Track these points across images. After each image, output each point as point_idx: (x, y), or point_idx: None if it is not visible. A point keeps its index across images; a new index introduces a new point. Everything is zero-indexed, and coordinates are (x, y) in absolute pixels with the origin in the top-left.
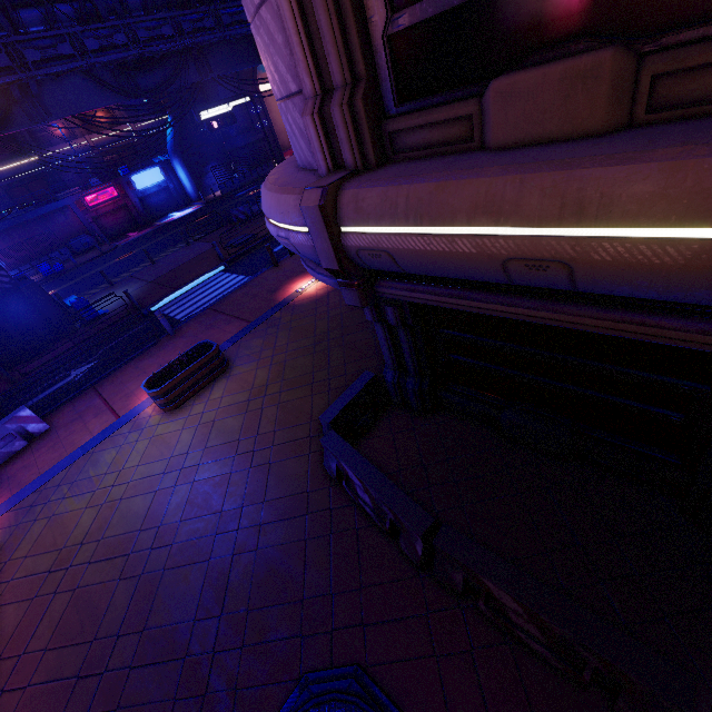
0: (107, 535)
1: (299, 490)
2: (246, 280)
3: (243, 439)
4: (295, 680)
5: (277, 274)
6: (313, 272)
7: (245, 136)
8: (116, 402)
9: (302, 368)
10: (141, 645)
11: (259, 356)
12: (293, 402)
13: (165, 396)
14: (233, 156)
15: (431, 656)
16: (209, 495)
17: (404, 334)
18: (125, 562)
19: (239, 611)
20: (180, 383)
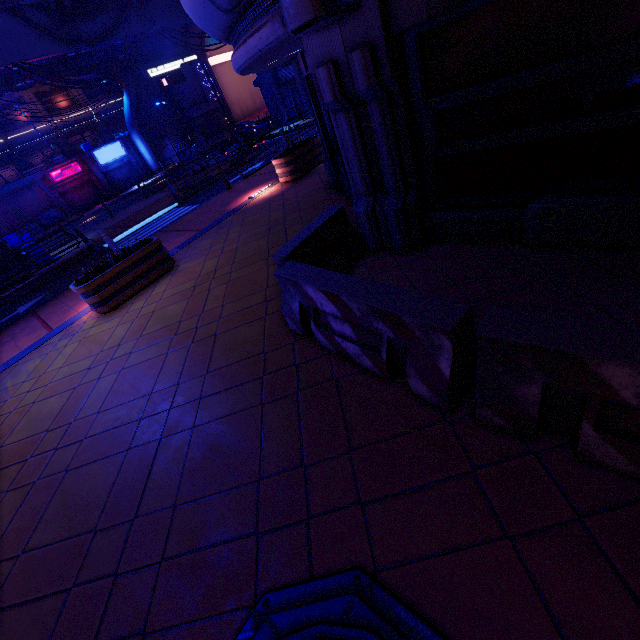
0: (7, 443)
1: (253, 353)
2: (198, 205)
3: (184, 320)
4: (246, 608)
5: (230, 193)
6: (245, 44)
7: (198, 107)
8: (52, 318)
9: (255, 249)
10: (12, 576)
11: (208, 251)
12: (245, 277)
13: (96, 293)
14: (189, 128)
15: (498, 540)
16: (138, 379)
17: (378, 111)
18: (19, 469)
19: (162, 509)
20: (115, 278)
